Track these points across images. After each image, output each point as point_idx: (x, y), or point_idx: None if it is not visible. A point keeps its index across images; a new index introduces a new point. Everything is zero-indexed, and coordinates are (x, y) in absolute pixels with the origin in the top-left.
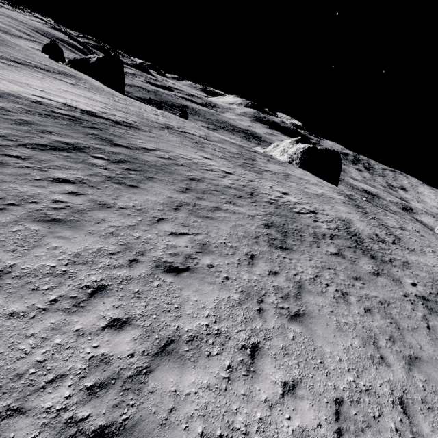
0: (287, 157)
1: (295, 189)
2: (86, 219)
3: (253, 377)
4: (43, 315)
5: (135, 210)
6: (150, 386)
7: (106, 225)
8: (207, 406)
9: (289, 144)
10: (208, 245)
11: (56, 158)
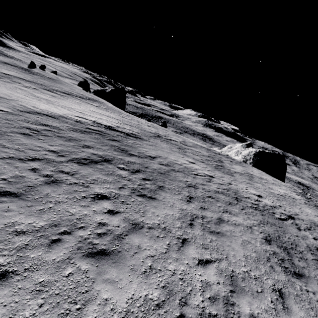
0: (241, 157)
1: (263, 191)
2: (125, 247)
3: None
4: None
5: (161, 229)
6: None
7: (143, 255)
8: None
9: (241, 146)
10: (235, 277)
11: (94, 171)
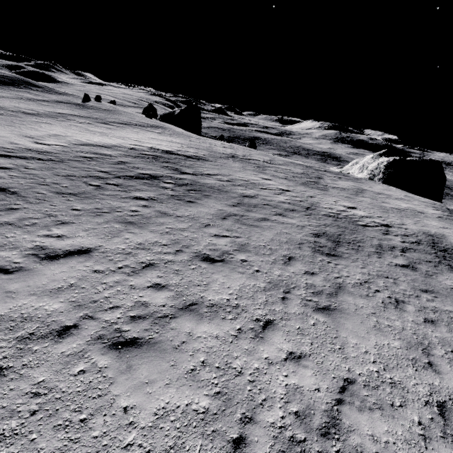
0: (366, 173)
1: (367, 204)
2: (151, 222)
3: (260, 341)
4: (113, 274)
5: (189, 218)
6: (172, 325)
7: (164, 227)
8: (212, 347)
9: (371, 159)
10: (246, 246)
11: (138, 184)
